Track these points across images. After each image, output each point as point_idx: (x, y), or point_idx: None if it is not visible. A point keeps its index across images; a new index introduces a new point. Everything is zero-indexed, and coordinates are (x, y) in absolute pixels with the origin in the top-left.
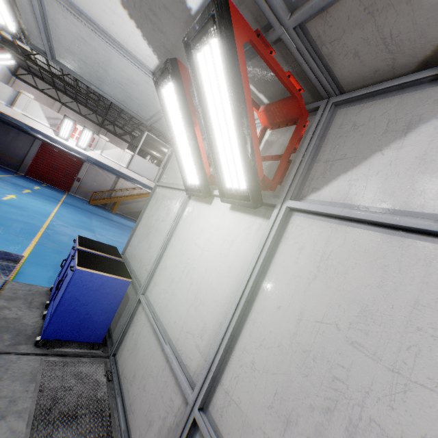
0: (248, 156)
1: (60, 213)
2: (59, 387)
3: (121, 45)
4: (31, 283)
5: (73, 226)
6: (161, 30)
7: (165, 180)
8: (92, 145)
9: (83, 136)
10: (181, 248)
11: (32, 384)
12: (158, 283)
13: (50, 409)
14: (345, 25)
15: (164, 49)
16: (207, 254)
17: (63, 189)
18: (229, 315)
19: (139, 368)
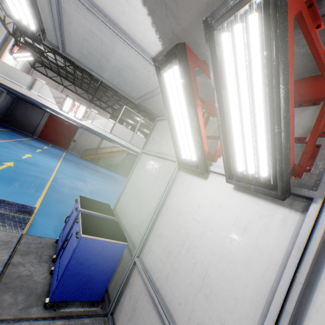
0: (284, 144)
1: (62, 168)
2: None
3: (127, 34)
4: (41, 233)
5: (71, 178)
6: (174, 15)
7: (149, 148)
8: (85, 116)
9: (79, 110)
10: (176, 219)
11: None
12: (153, 250)
13: None
14: None
15: (172, 35)
16: (210, 233)
17: (64, 148)
18: None
19: None
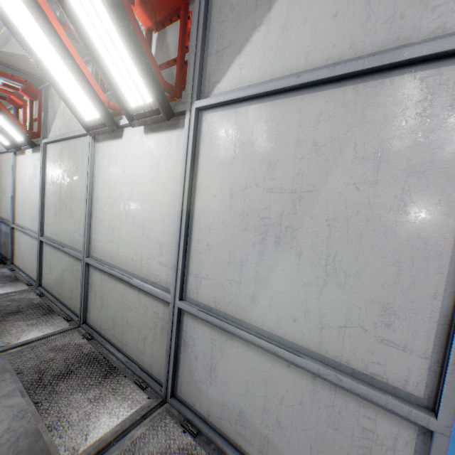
0: (11, 123)
1: None
2: None
3: None
4: None
5: None
6: None
7: (1, 148)
8: None
9: None
10: (22, 186)
11: None
12: (19, 212)
13: None
14: (13, 60)
15: None
16: (31, 181)
17: None
18: (39, 198)
19: (24, 253)
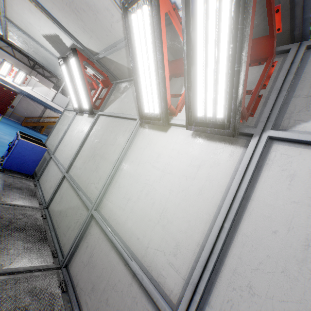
0: (86, 96)
1: (0, 127)
2: (13, 182)
3: (43, 46)
4: None
5: (11, 135)
6: (59, 47)
7: (69, 107)
8: (25, 82)
9: (18, 75)
10: (70, 134)
11: (1, 179)
12: (59, 149)
13: (10, 185)
14: (108, 63)
15: (61, 52)
16: (77, 133)
17: (0, 113)
18: (78, 147)
19: (49, 177)
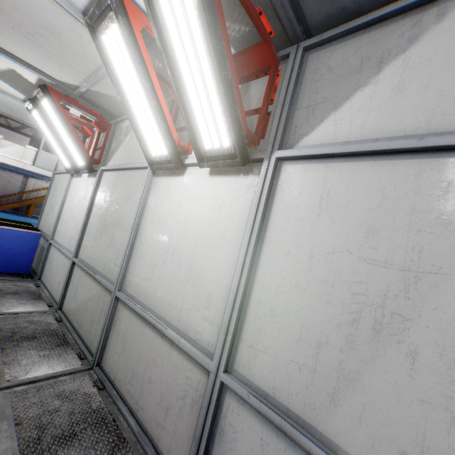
0: (78, 149)
1: None
2: (4, 287)
3: None
4: None
5: None
6: (20, 86)
7: (60, 168)
8: None
9: None
10: (69, 206)
11: None
12: (59, 229)
13: (1, 292)
14: (96, 97)
15: (26, 92)
16: (79, 202)
17: None
18: (83, 220)
19: (53, 271)
